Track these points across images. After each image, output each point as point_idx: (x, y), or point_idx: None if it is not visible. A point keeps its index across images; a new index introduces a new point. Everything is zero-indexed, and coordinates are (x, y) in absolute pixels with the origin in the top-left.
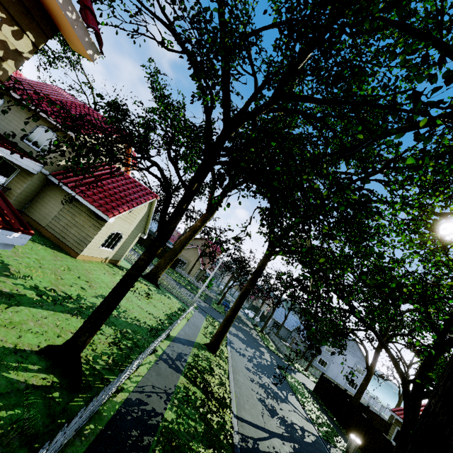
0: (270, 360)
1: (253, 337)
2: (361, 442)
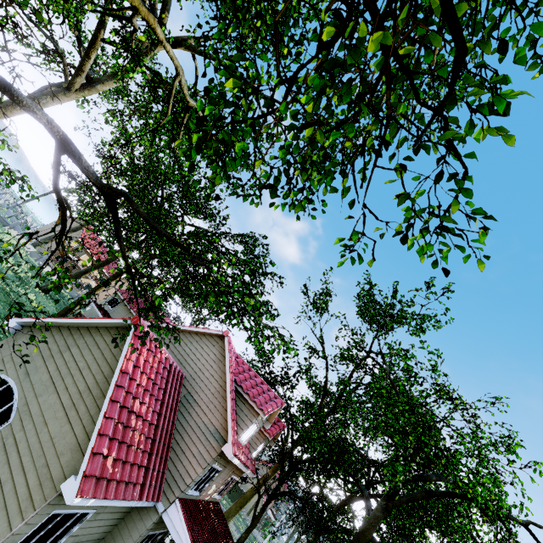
0: None
1: None
2: None
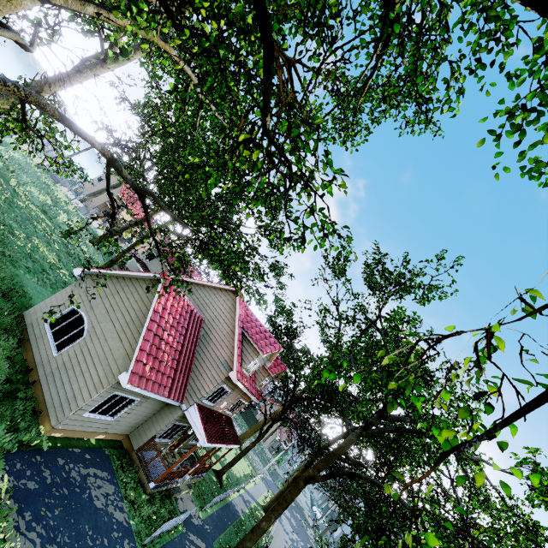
0: None
1: (306, 533)
2: None
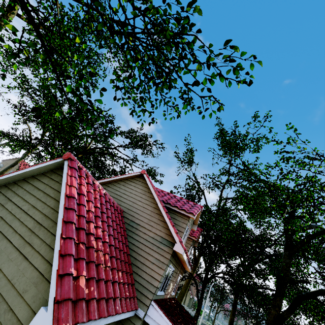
0: None
1: None
2: None
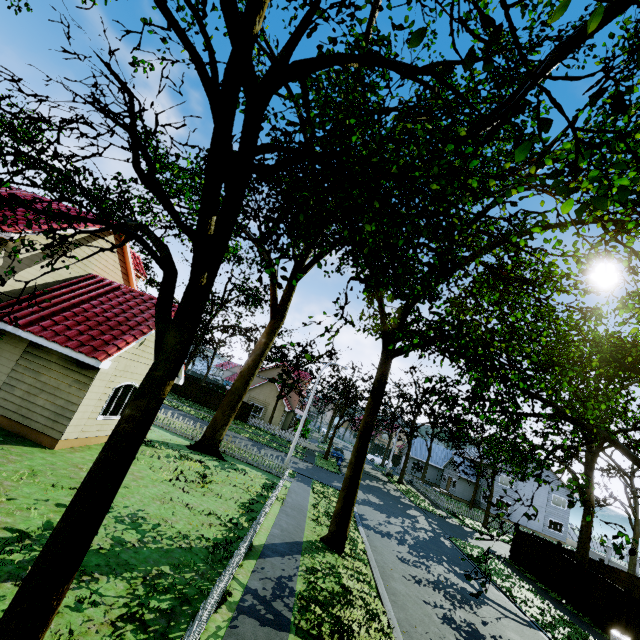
0: (429, 528)
1: (392, 495)
2: (625, 635)
